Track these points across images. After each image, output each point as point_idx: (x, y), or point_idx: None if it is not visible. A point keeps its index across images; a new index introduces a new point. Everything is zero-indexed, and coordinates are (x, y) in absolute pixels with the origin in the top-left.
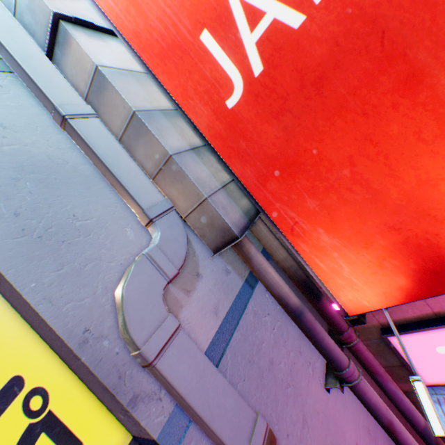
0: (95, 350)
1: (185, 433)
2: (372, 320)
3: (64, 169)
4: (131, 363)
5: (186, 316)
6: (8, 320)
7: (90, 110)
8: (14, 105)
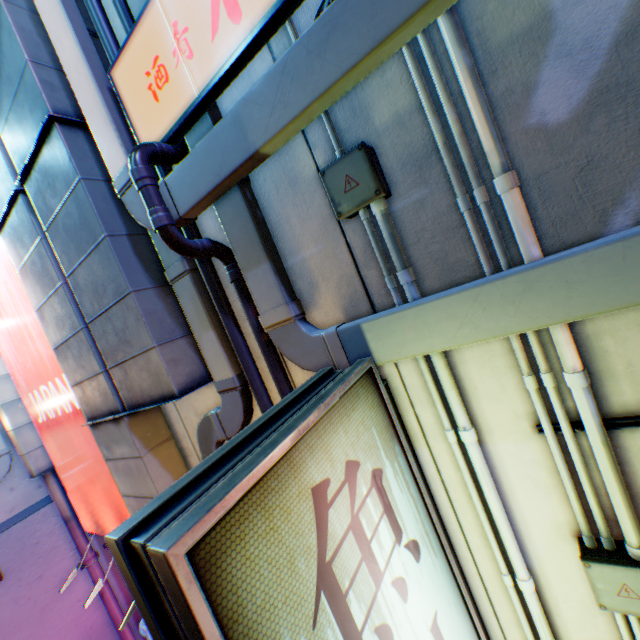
0: None
1: None
2: None
3: None
4: None
5: None
6: None
7: None
8: None
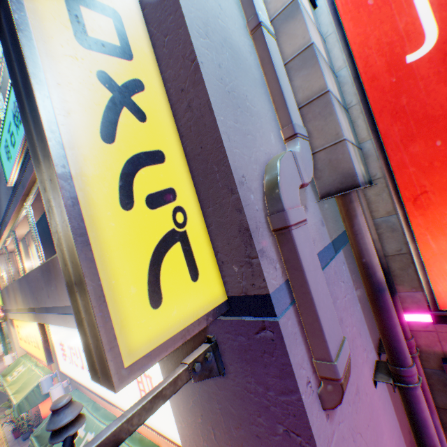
0: (246, 195)
1: (285, 310)
2: (434, 346)
3: (244, 62)
4: (262, 225)
5: None
6: (176, 148)
7: (273, 31)
8: None
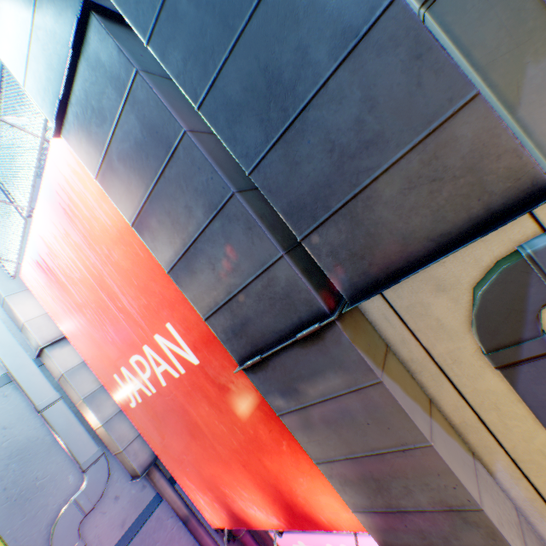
0: None
1: None
2: None
3: (37, 443)
4: None
5: (99, 532)
6: None
7: (58, 395)
8: (13, 406)
